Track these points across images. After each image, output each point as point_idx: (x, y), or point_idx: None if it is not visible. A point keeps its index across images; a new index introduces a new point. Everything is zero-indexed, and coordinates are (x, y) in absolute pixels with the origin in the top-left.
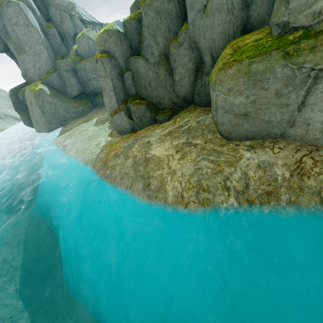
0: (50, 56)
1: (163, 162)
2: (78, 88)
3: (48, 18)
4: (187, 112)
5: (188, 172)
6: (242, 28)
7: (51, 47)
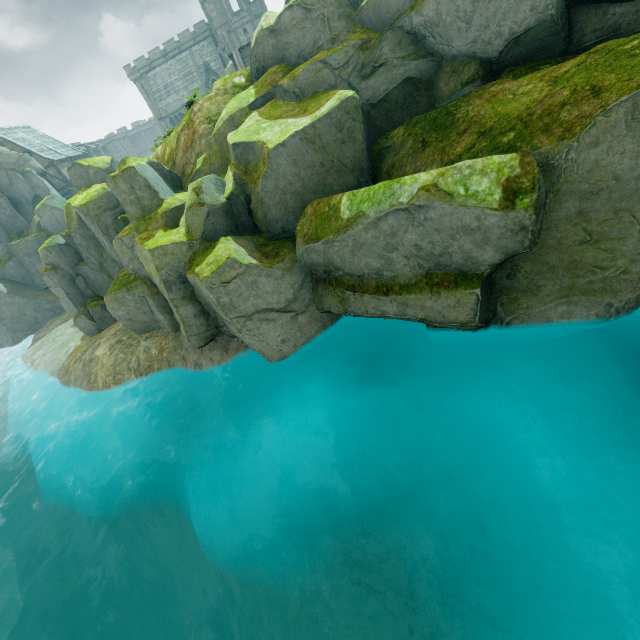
0: (1, 239)
1: (99, 360)
2: None
3: None
4: None
5: (110, 363)
6: None
7: None
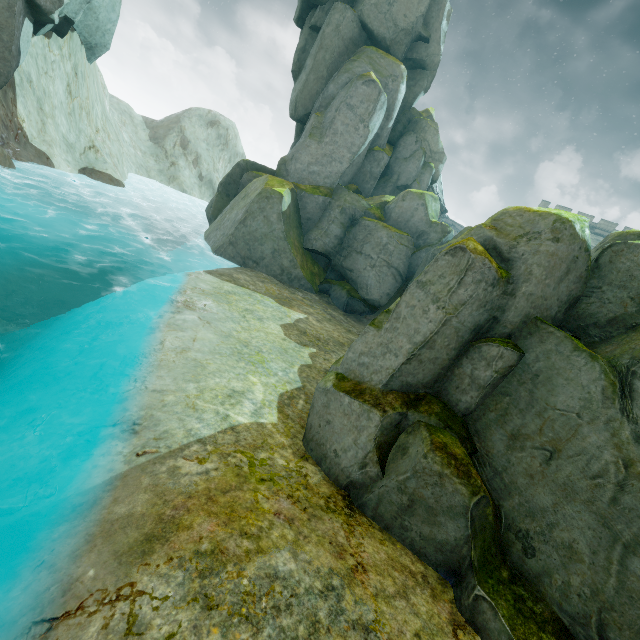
0: (344, 175)
1: None
2: (330, 244)
3: (394, 142)
4: None
5: None
6: None
7: (358, 168)
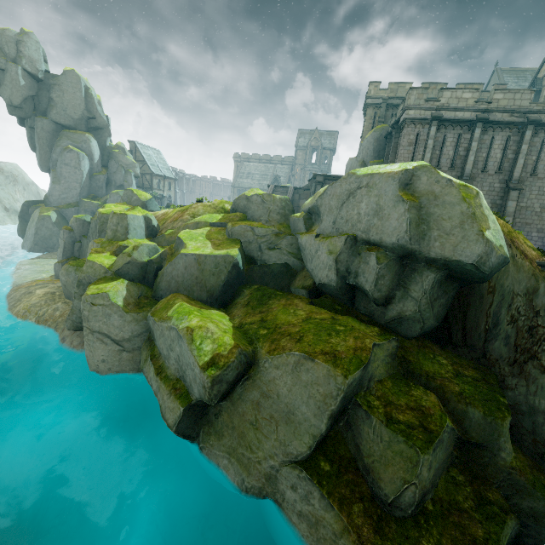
0: (81, 194)
1: (33, 296)
2: None
3: (106, 165)
4: None
5: (33, 302)
6: None
7: (89, 187)
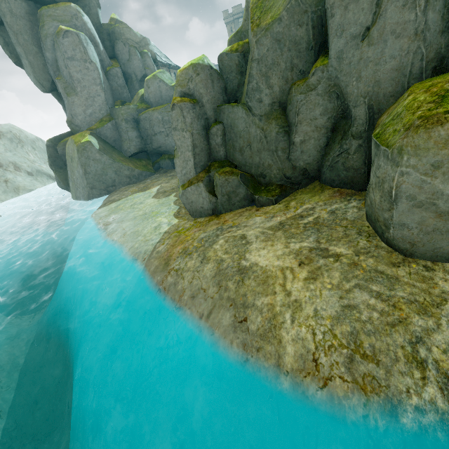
0: (108, 101)
1: (273, 281)
2: (138, 143)
3: (113, 55)
4: (308, 194)
5: (328, 311)
6: (436, 64)
7: (110, 89)
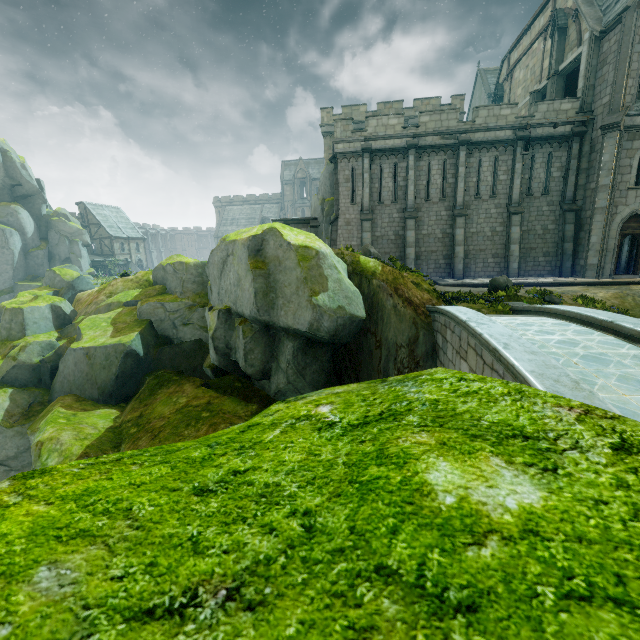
0: (16, 276)
1: None
2: None
3: (46, 237)
4: None
5: None
6: None
7: (25, 266)
